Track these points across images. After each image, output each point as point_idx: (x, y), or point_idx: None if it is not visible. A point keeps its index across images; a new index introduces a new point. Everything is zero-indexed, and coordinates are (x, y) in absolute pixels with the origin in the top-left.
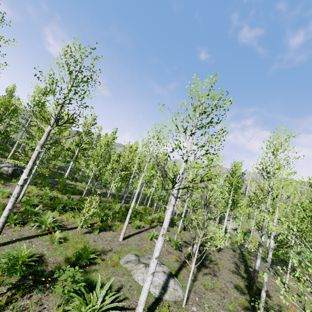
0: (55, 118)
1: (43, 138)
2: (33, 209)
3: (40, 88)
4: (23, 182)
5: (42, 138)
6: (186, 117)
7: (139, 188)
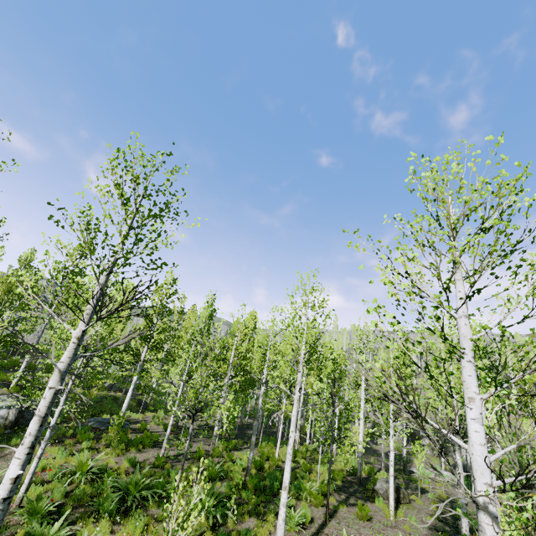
0: (94, 302)
1: (67, 353)
2: (48, 527)
3: (62, 243)
4: (11, 488)
5: (63, 355)
6: (452, 250)
7: (294, 431)
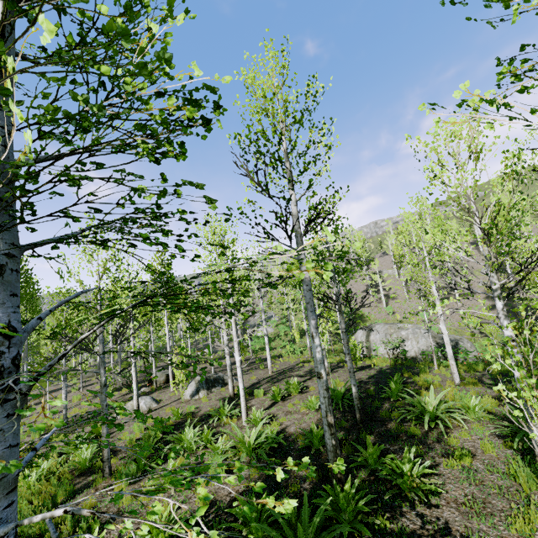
0: None
1: None
2: None
3: None
4: None
5: None
6: None
7: None
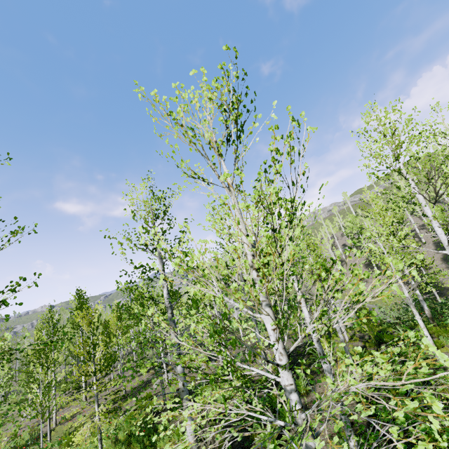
0: None
1: None
2: None
3: None
4: None
5: None
6: None
7: None
